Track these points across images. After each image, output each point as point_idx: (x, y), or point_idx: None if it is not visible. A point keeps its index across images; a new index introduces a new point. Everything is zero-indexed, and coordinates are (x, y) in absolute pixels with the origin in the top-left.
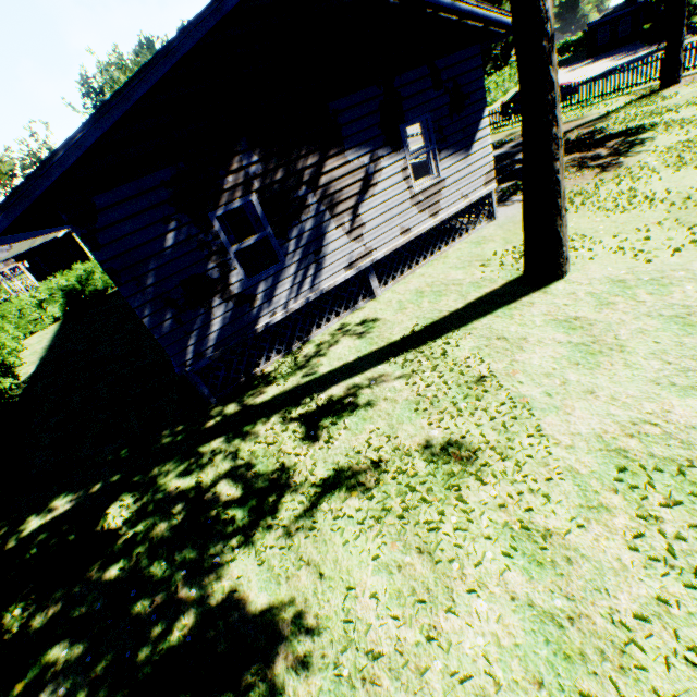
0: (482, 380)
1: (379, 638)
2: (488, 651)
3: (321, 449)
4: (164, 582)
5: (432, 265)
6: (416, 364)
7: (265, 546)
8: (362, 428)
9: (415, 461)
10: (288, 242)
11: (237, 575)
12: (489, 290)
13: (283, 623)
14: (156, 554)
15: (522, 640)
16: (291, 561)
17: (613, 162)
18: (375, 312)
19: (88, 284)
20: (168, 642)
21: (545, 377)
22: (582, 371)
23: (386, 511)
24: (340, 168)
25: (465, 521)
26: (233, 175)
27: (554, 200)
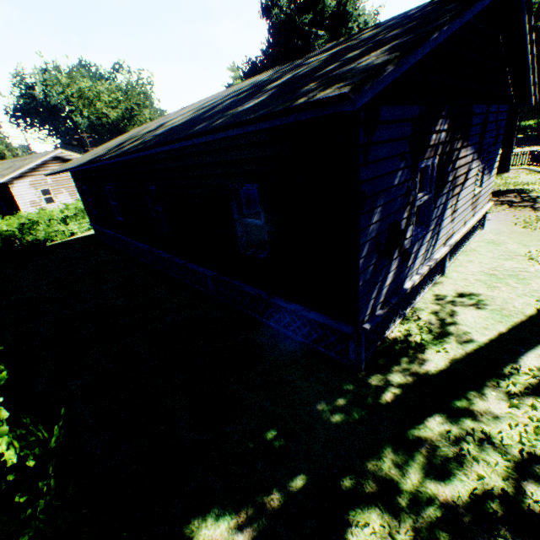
0: None
1: None
2: None
3: None
4: None
5: (469, 254)
6: None
7: None
8: None
9: None
10: (433, 209)
11: None
12: None
13: None
14: None
15: None
16: None
17: (536, 205)
18: (461, 286)
19: (28, 233)
20: None
21: None
22: None
23: None
24: (463, 158)
25: None
26: (435, 135)
27: None
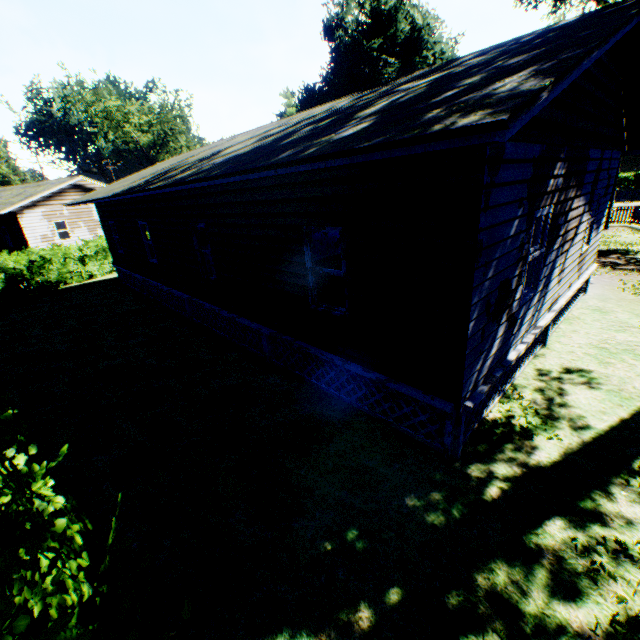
0: None
1: None
2: None
3: None
4: None
5: (572, 323)
6: None
7: None
8: None
9: None
10: (543, 267)
11: None
12: None
13: None
14: None
15: None
16: None
17: None
18: (568, 361)
19: (39, 273)
20: None
21: None
22: None
23: None
24: (575, 209)
25: None
26: (552, 180)
27: None
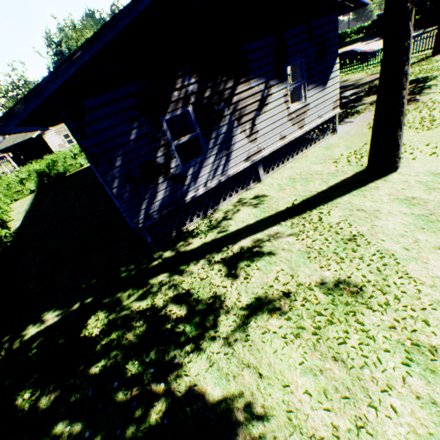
0: (354, 238)
1: (318, 425)
2: (408, 438)
3: (242, 283)
4: (138, 376)
5: (298, 161)
6: (301, 226)
7: (212, 352)
8: (269, 269)
9: (315, 293)
10: (209, 140)
11: (196, 373)
12: (343, 178)
13: (237, 411)
14: (128, 356)
15: (434, 430)
16: (234, 364)
17: (412, 99)
18: (262, 191)
19: (54, 169)
20: (148, 422)
21: (400, 237)
22: (427, 234)
23: (301, 329)
24: (246, 91)
25: (365, 337)
26: (178, 91)
27: (398, 117)
